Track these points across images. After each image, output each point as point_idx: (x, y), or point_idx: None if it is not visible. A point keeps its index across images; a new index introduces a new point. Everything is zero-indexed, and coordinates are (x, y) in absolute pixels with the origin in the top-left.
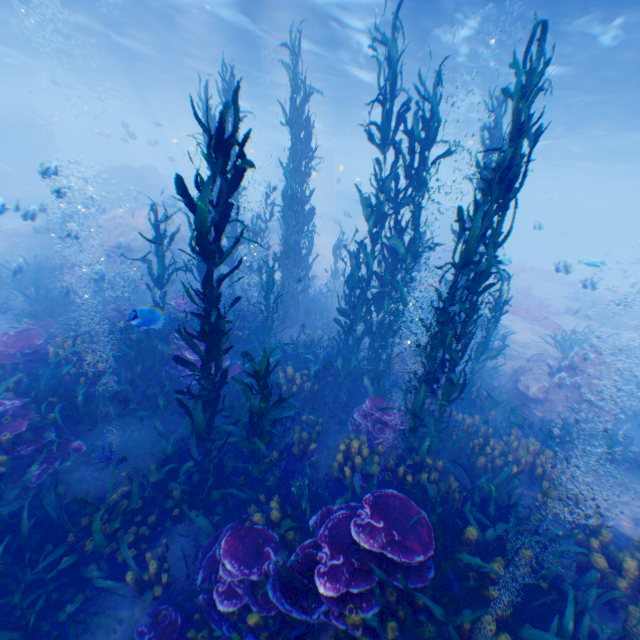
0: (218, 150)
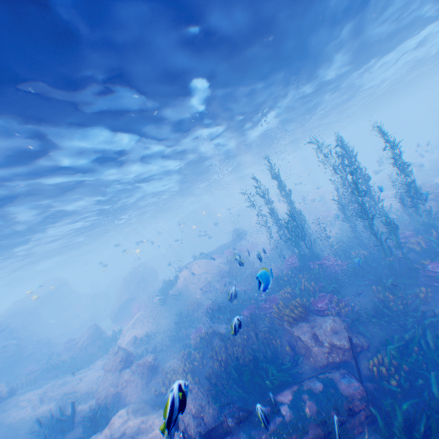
0: (351, 172)
